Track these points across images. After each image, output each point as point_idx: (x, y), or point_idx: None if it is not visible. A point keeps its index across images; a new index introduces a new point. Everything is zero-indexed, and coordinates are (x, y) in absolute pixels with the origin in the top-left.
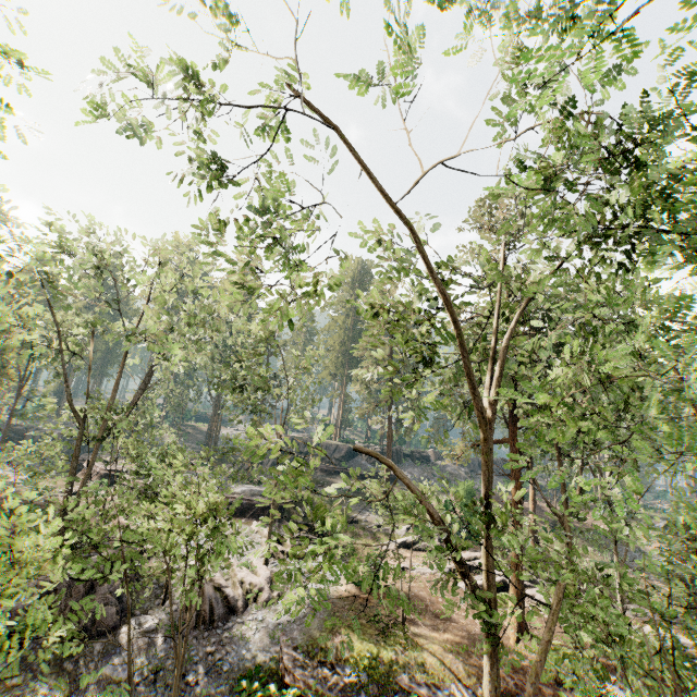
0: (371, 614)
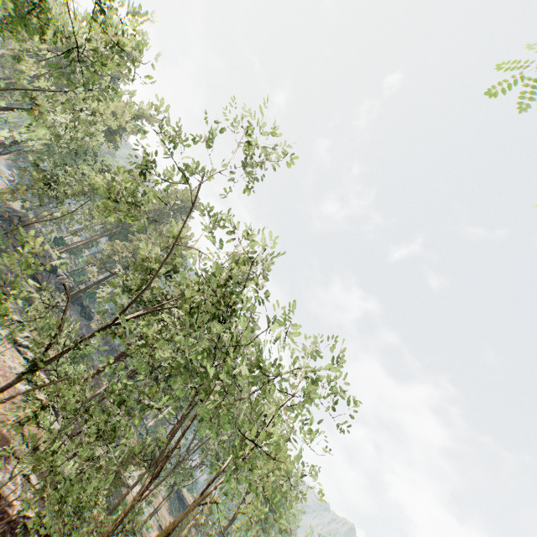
0: None
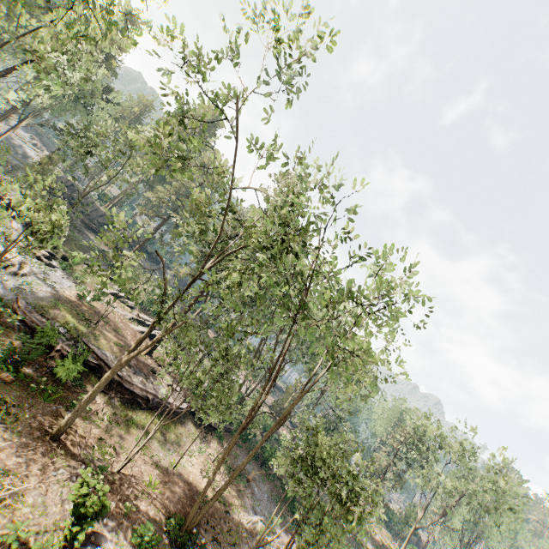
0: (80, 312)
